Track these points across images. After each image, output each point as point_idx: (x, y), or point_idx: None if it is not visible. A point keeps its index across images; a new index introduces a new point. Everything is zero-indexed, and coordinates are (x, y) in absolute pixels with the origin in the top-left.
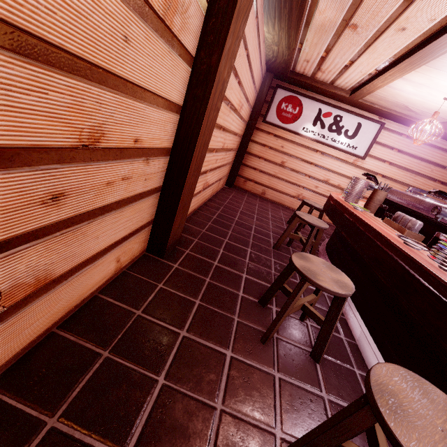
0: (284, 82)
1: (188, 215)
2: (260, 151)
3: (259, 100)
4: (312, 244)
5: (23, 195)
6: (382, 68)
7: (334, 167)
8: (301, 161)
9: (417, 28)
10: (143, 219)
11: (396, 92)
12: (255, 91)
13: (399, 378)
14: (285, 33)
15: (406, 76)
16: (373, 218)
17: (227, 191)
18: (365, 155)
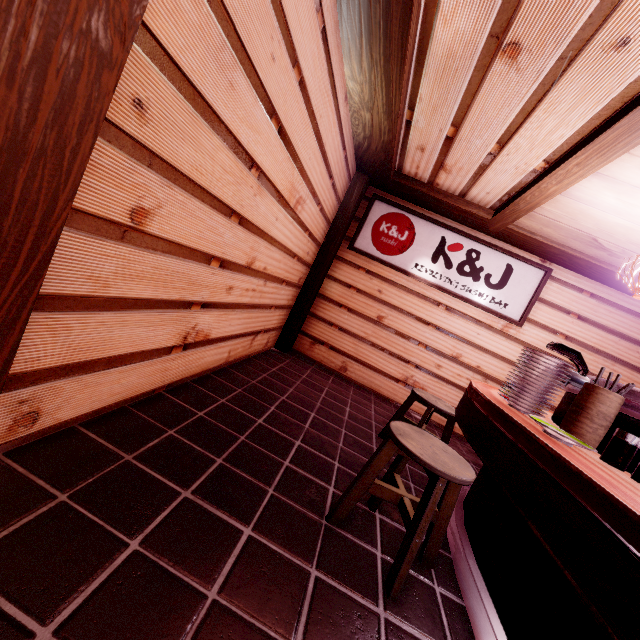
0: (386, 191)
1: (121, 405)
2: (341, 295)
3: (343, 212)
4: (432, 518)
5: None
6: (559, 155)
7: (468, 335)
8: (411, 319)
9: None
10: None
11: (580, 208)
12: (334, 193)
13: None
14: (380, 75)
15: (609, 169)
16: (618, 477)
17: (272, 358)
18: (522, 319)
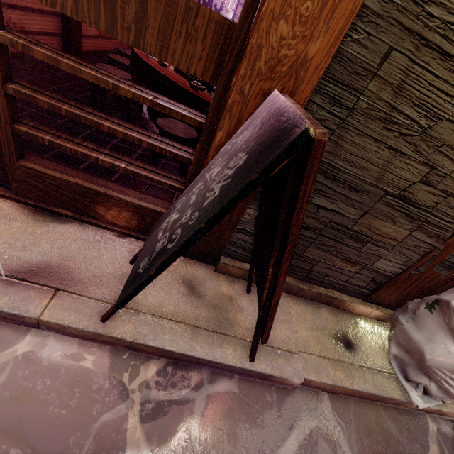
0: None
1: (92, 54)
2: None
3: None
4: None
5: None
6: None
7: None
8: None
9: None
10: (55, 31)
11: None
12: None
13: (123, 59)
14: None
15: None
16: None
17: None
18: None
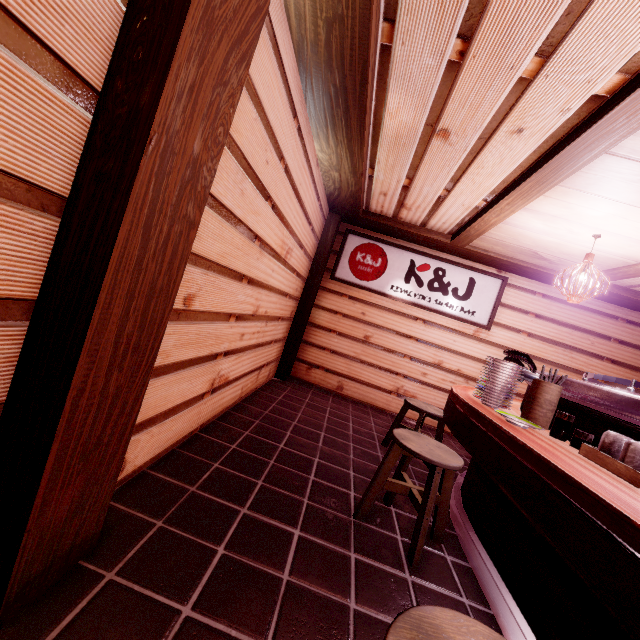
0: (357, 226)
1: (171, 448)
2: (329, 321)
3: (322, 248)
4: (436, 502)
5: None
6: (493, 196)
7: (446, 343)
8: (394, 335)
9: (541, 127)
10: None
11: (518, 231)
12: (314, 235)
13: None
14: (345, 149)
15: (532, 205)
16: (557, 445)
17: (276, 387)
18: (489, 323)
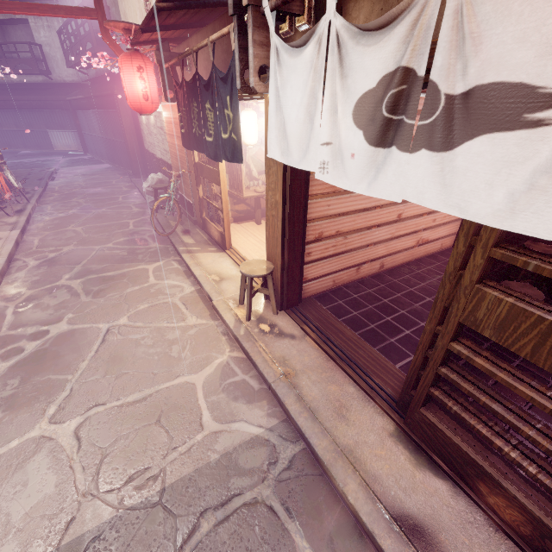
0: None
1: None
2: None
3: None
4: None
5: (431, 219)
6: None
7: None
8: None
9: None
10: (452, 231)
11: None
12: None
13: None
14: None
15: None
16: None
17: None
18: None
